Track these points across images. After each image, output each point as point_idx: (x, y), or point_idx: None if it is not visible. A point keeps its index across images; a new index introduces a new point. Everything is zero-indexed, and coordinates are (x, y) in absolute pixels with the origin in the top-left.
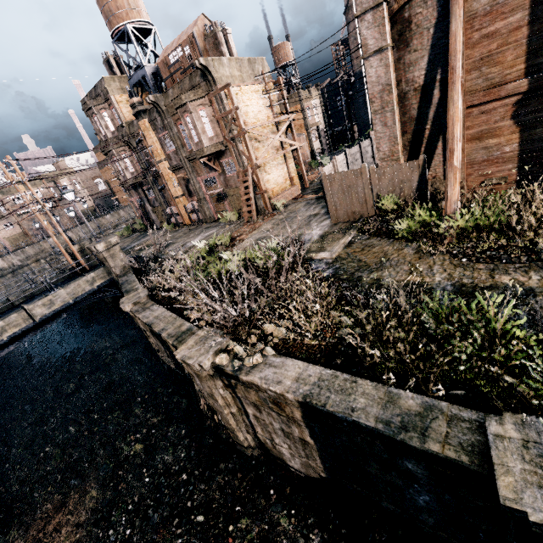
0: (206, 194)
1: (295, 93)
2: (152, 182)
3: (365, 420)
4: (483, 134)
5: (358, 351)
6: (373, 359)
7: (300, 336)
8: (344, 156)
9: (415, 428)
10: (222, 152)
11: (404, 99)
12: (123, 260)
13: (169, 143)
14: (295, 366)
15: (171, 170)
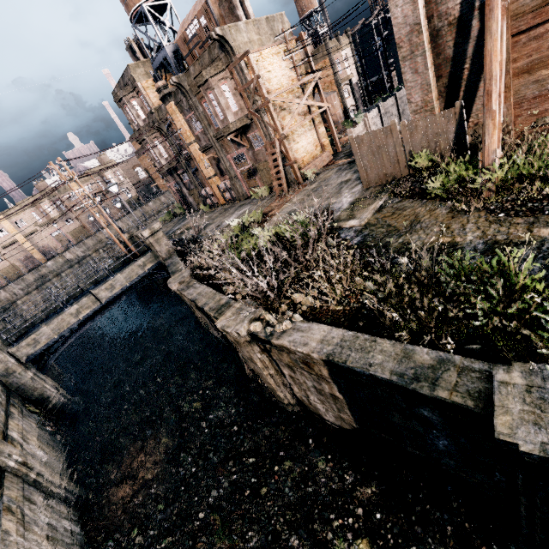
0: (236, 172)
1: (322, 46)
2: (185, 166)
3: (381, 373)
4: (533, 65)
5: (376, 313)
6: (394, 320)
7: (326, 303)
8: (378, 112)
9: (426, 379)
10: (248, 126)
11: (437, 38)
12: (167, 244)
13: (196, 124)
14: (320, 329)
15: (202, 152)
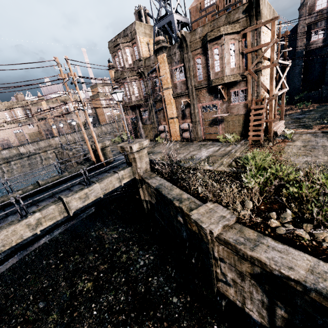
0: (213, 116)
1: None
2: (151, 105)
3: None
4: None
5: None
6: None
7: None
8: None
9: None
10: (235, 83)
11: None
12: (146, 162)
13: (178, 75)
14: None
15: (173, 97)
